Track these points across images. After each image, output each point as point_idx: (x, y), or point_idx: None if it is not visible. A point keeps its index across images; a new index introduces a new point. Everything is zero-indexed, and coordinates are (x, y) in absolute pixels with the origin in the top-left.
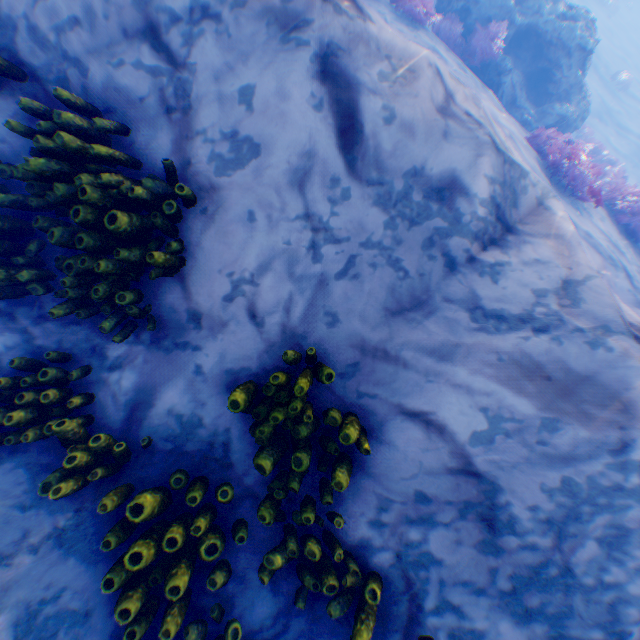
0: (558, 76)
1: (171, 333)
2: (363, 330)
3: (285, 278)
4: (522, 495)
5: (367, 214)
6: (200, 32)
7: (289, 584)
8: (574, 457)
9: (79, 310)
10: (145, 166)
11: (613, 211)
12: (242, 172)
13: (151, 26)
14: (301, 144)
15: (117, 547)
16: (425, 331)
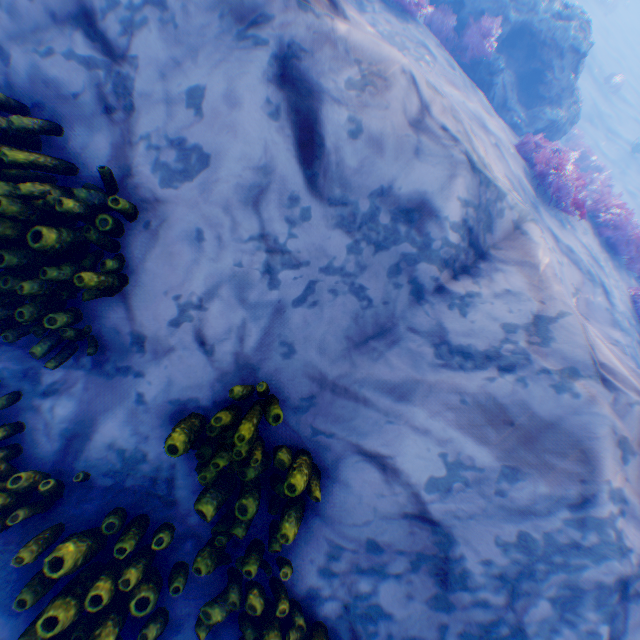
0: (550, 78)
1: (114, 356)
2: (321, 362)
3: (237, 303)
4: (477, 549)
5: (329, 236)
6: (143, 20)
7: (231, 634)
8: (533, 510)
9: (6, 331)
10: (82, 171)
11: (596, 222)
12: (190, 184)
13: (85, 10)
14: (256, 156)
15: (35, 604)
16: (387, 366)
